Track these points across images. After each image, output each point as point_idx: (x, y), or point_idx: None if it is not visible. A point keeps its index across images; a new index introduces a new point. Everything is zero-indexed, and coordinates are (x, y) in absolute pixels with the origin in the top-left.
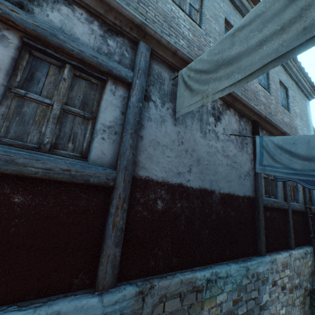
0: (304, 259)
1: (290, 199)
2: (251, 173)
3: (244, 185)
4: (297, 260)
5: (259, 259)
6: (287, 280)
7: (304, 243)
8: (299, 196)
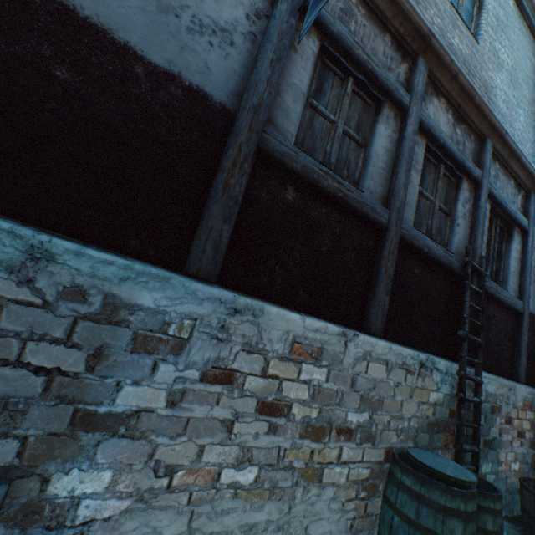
0: (416, 377)
1: (420, 230)
2: (245, 44)
3: (186, 46)
4: (377, 363)
5: (156, 269)
6: (303, 397)
7: (440, 351)
8: (456, 237)
